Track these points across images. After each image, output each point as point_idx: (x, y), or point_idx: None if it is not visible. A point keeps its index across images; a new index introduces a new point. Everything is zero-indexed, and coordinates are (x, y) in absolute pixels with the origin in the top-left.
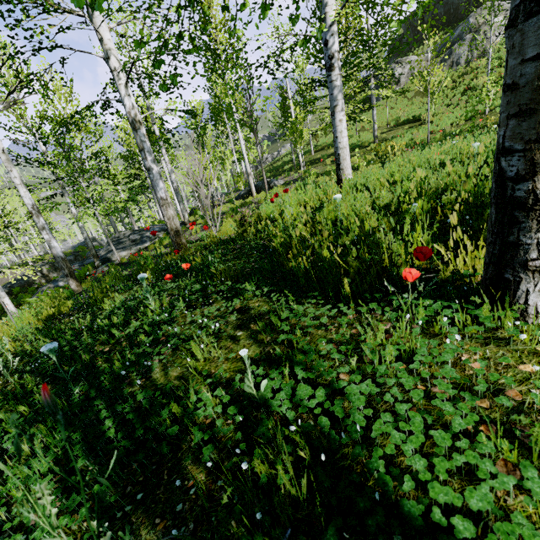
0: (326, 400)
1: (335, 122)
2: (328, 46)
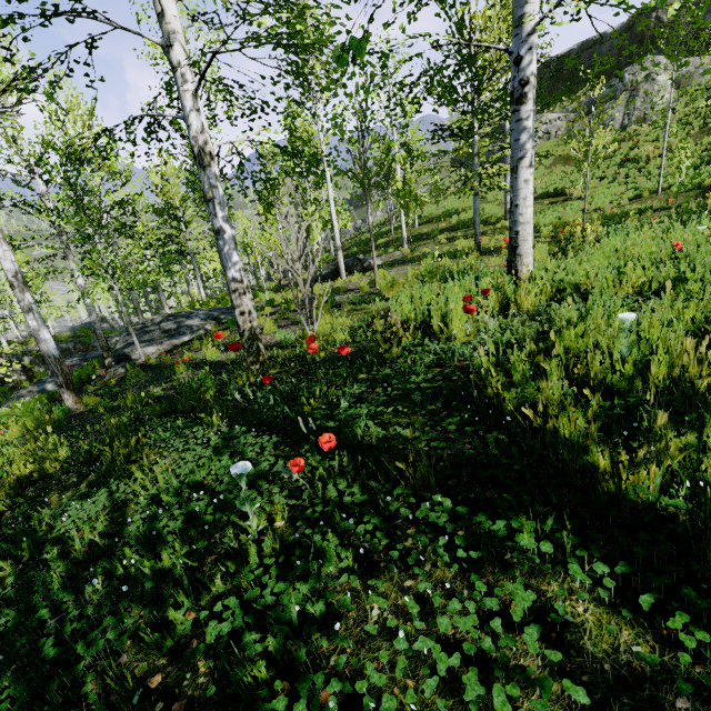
0: None
1: (517, 183)
2: (521, 66)
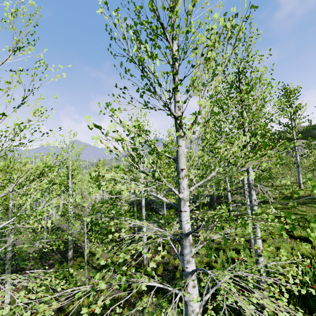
0: None
1: (299, 176)
2: (298, 163)
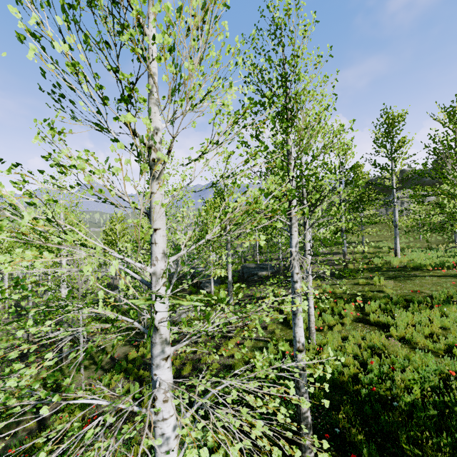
0: (452, 273)
1: (396, 240)
2: (396, 222)
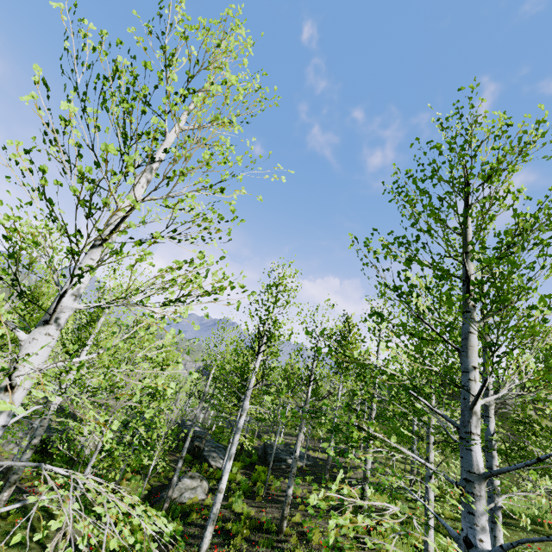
0: None
1: None
2: None
